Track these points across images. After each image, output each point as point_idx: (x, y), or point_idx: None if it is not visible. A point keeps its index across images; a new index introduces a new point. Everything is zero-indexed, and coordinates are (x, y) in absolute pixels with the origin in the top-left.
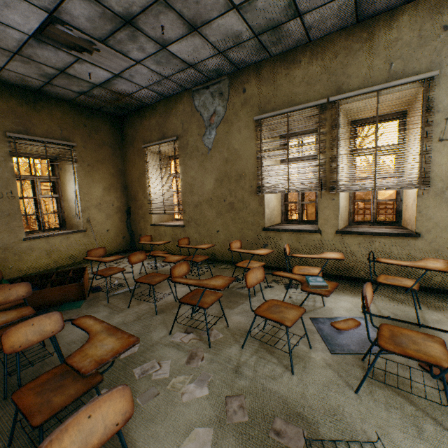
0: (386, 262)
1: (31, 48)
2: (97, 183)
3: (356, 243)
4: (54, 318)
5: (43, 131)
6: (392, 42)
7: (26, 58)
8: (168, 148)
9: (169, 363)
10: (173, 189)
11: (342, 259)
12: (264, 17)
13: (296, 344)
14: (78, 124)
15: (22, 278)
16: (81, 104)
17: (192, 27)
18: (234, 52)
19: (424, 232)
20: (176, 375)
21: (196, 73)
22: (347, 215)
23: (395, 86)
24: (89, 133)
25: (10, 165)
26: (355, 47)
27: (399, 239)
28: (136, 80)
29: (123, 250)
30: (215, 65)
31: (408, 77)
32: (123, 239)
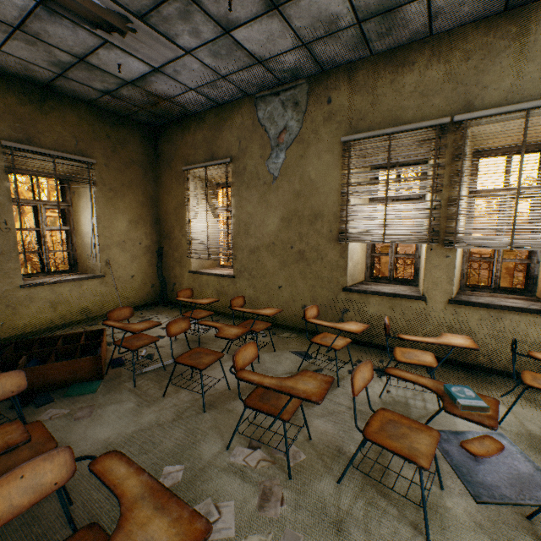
0: None
1: (38, 22)
2: (121, 214)
3: (477, 318)
4: (59, 460)
5: (51, 142)
6: None
7: (31, 36)
8: (218, 172)
9: (232, 507)
10: (222, 227)
11: (476, 348)
12: None
13: (429, 489)
14: (99, 135)
15: (16, 343)
16: (104, 108)
17: (271, 3)
18: (323, 46)
19: None
20: (246, 533)
21: (265, 72)
22: (459, 276)
23: None
24: (114, 147)
25: (5, 185)
26: (499, 46)
27: (540, 318)
28: (182, 78)
29: (151, 303)
30: (293, 63)
31: None
32: (152, 287)
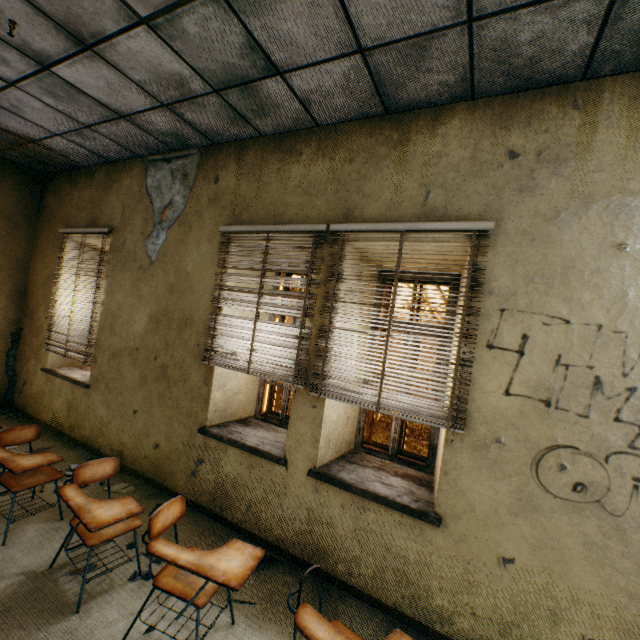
0: (308, 630)
1: None
2: None
3: (339, 503)
4: None
5: None
6: (433, 157)
7: None
8: (95, 243)
9: None
10: (87, 315)
11: (234, 587)
12: (215, 59)
13: None
14: None
15: None
16: None
17: (78, 40)
18: (192, 111)
19: (450, 517)
20: None
21: (140, 131)
22: (353, 431)
23: (430, 231)
24: None
25: None
26: (381, 151)
27: (408, 518)
28: (32, 118)
29: None
30: (168, 126)
31: (451, 221)
32: None
